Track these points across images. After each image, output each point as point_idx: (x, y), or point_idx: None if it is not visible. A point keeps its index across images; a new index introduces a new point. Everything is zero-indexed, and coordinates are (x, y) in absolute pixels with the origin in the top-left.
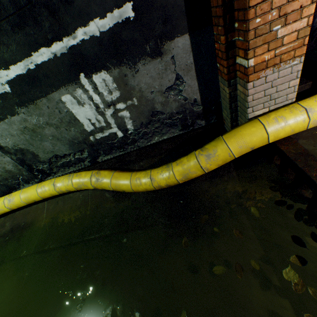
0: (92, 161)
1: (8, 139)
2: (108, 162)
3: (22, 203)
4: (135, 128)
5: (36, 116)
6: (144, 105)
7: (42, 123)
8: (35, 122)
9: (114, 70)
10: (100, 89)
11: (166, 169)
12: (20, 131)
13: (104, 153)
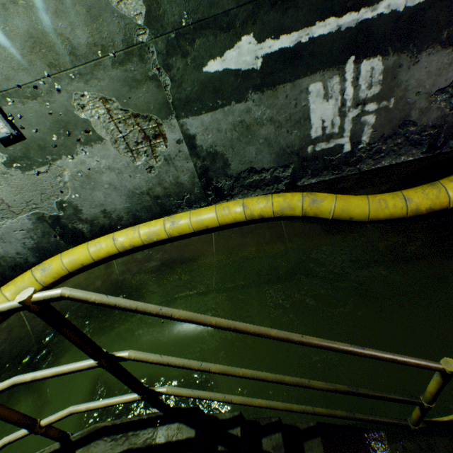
0: (289, 184)
1: (210, 135)
2: (313, 187)
3: (188, 228)
4: (370, 141)
5: (265, 107)
6: (398, 110)
7: (265, 118)
8: (258, 115)
9: (391, 57)
10: (360, 81)
11: (431, 187)
12: (232, 125)
13: (311, 174)
